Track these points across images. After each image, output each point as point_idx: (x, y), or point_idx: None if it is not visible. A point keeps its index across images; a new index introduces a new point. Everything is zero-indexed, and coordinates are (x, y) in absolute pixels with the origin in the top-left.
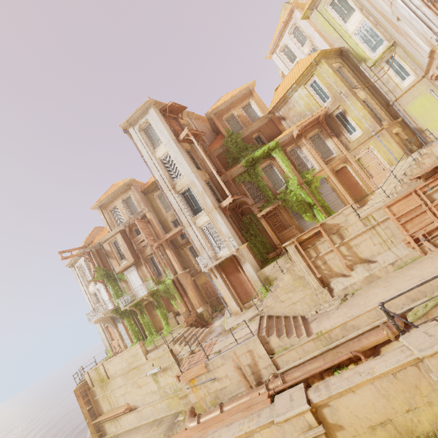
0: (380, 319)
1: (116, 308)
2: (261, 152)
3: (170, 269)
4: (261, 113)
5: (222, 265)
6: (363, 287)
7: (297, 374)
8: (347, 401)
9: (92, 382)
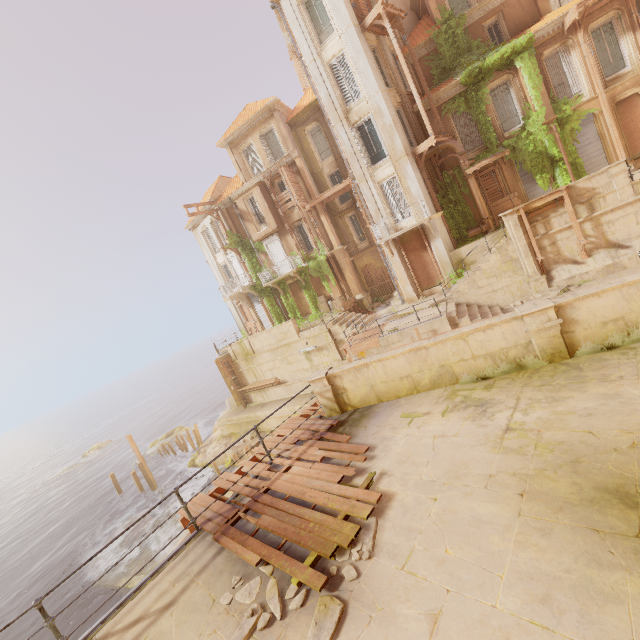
0: None
1: (254, 284)
2: (497, 57)
3: (325, 243)
4: None
5: (402, 239)
6: (596, 278)
7: None
8: (590, 303)
9: (235, 355)
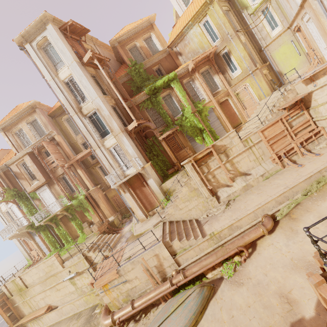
0: (257, 219)
1: (31, 224)
2: (161, 82)
3: (82, 187)
4: (160, 47)
5: (129, 181)
6: (241, 194)
7: (195, 269)
8: None
9: (10, 292)
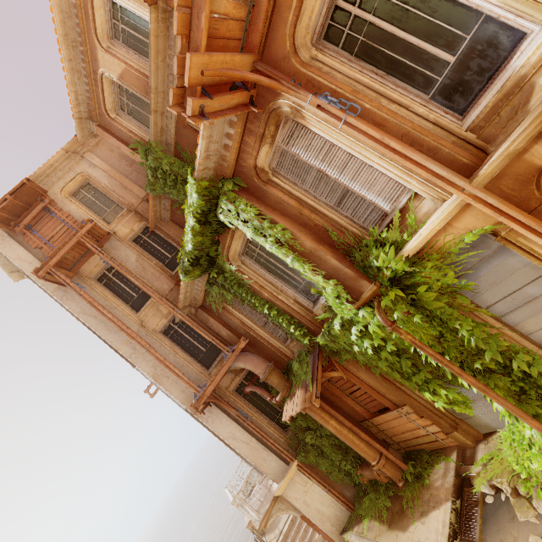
0: None
1: None
2: (189, 236)
3: None
4: (148, 16)
5: None
6: None
7: None
8: None
9: None
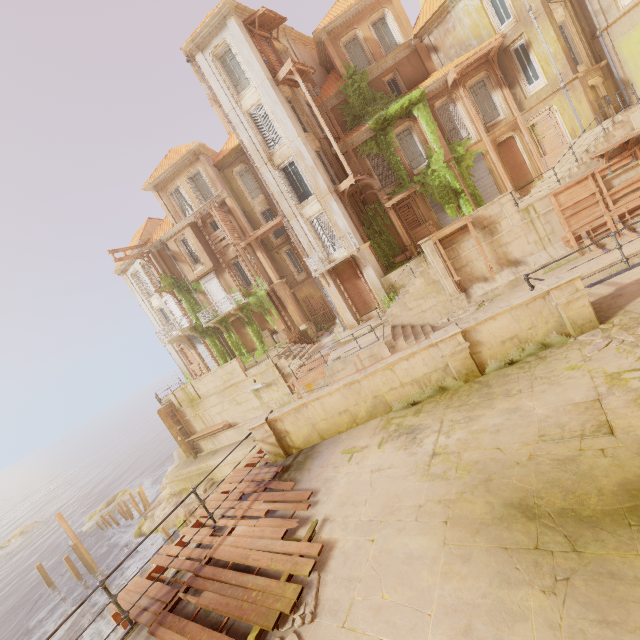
0: None
1: (194, 325)
2: (397, 107)
3: (263, 278)
4: (400, 38)
5: (336, 269)
6: (505, 292)
7: None
8: (489, 326)
9: (179, 403)
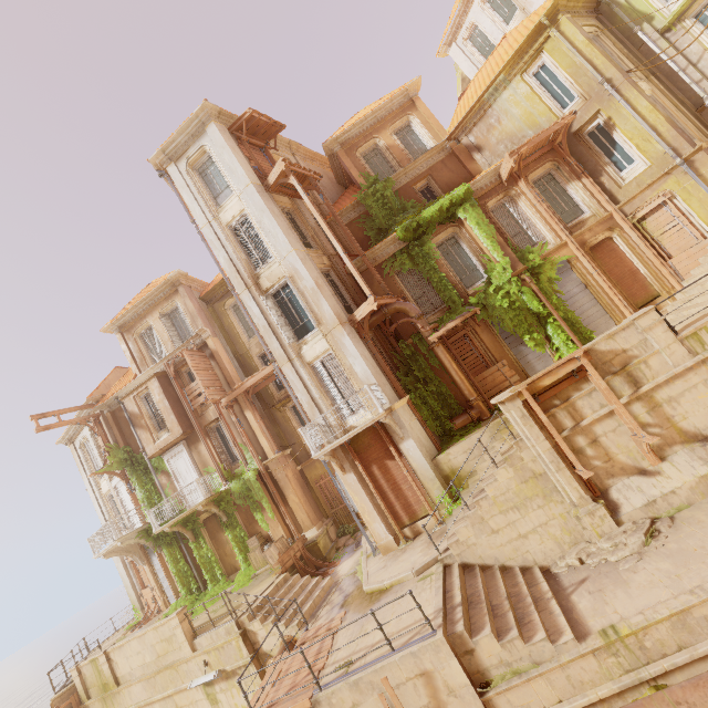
0: None
1: (148, 527)
2: (434, 209)
3: (254, 450)
4: (431, 142)
5: (355, 443)
6: (694, 501)
7: None
8: None
9: (85, 688)
